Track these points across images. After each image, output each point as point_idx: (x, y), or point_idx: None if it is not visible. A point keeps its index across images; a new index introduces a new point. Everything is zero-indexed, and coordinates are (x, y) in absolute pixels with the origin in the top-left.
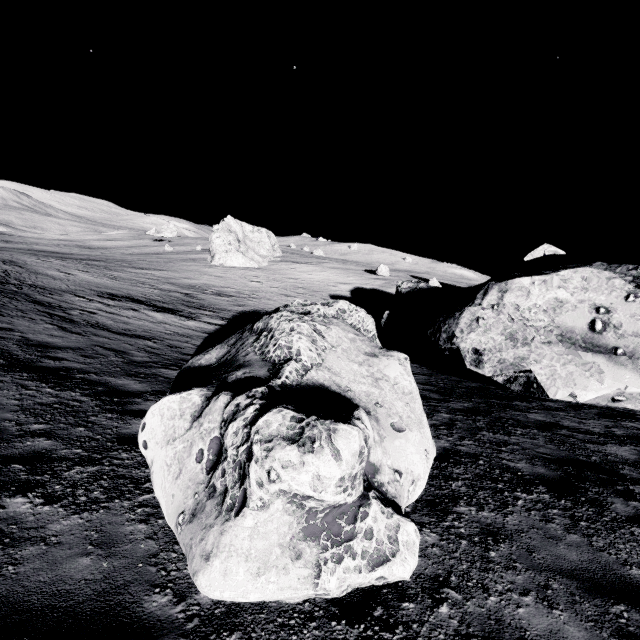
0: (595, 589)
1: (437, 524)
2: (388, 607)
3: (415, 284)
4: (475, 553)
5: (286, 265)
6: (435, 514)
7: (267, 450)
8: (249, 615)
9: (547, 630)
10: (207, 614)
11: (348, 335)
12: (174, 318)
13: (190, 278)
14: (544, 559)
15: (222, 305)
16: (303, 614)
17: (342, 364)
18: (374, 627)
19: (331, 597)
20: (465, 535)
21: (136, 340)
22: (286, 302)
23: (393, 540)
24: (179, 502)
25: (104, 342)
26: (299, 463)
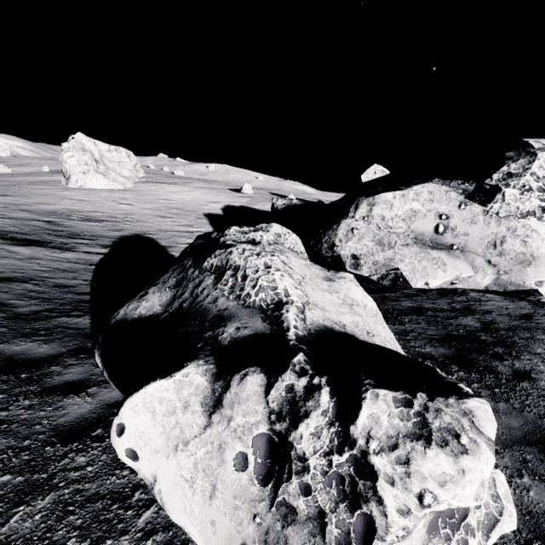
0: None
1: None
2: None
3: (289, 201)
4: None
5: (153, 186)
6: None
7: (401, 463)
8: None
9: None
10: None
11: (301, 261)
12: (45, 251)
13: (47, 203)
14: (504, 434)
15: (96, 231)
16: None
17: (320, 296)
18: None
19: None
20: None
21: (8, 285)
22: (164, 223)
23: (495, 497)
24: (228, 531)
25: None
26: (457, 473)
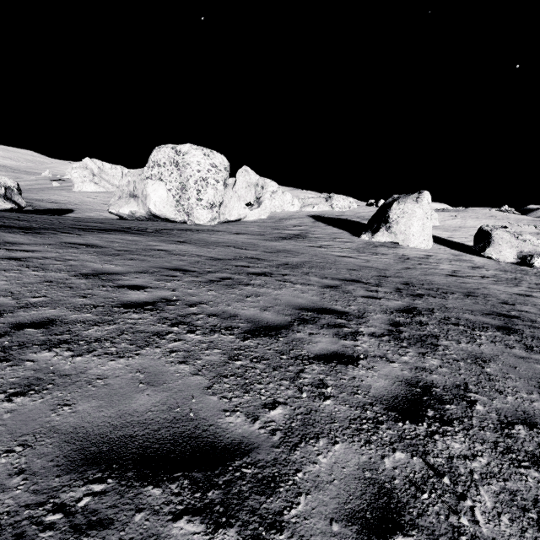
0: None
1: None
2: None
3: None
4: None
5: None
6: None
7: None
8: None
9: None
10: None
11: None
12: None
13: (42, 196)
14: None
15: (46, 206)
16: None
17: None
18: None
19: None
20: None
21: None
22: (100, 207)
23: None
24: None
25: None
26: None
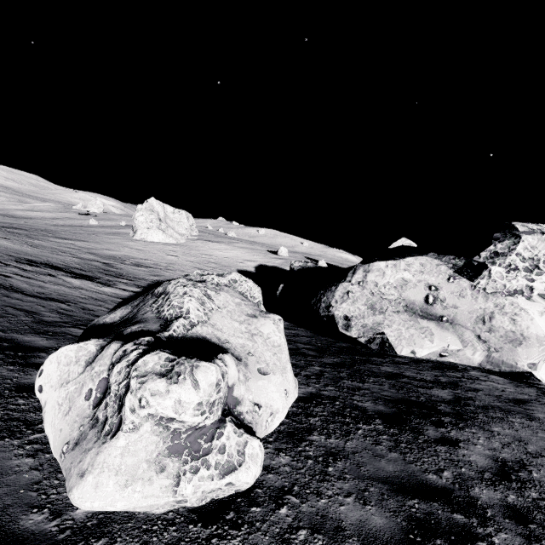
0: (400, 490)
1: (292, 449)
2: (239, 512)
3: (304, 263)
4: (317, 469)
5: (201, 243)
6: (292, 442)
7: (141, 383)
8: (118, 525)
9: (358, 520)
10: (79, 526)
11: (235, 300)
12: (91, 284)
13: (111, 249)
14: (368, 471)
15: (139, 274)
16: (166, 521)
17: (225, 322)
18: (224, 527)
19: (190, 504)
20: (312, 456)
21: (49, 302)
22: None
23: (241, 453)
24: (66, 435)
25: (16, 303)
26: (165, 391)
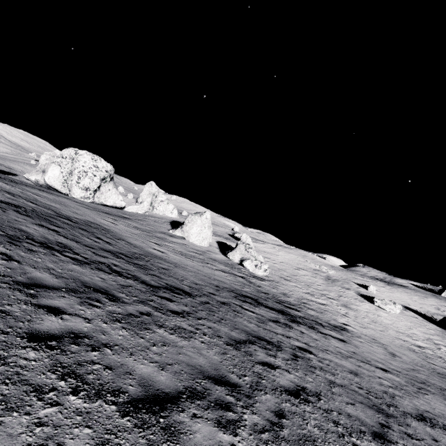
0: None
1: None
2: None
3: None
4: None
5: None
6: None
7: None
8: None
9: None
10: None
11: None
12: None
13: (6, 163)
14: None
15: None
16: None
17: None
18: None
19: None
20: None
21: None
22: None
23: None
24: None
25: None
26: None
